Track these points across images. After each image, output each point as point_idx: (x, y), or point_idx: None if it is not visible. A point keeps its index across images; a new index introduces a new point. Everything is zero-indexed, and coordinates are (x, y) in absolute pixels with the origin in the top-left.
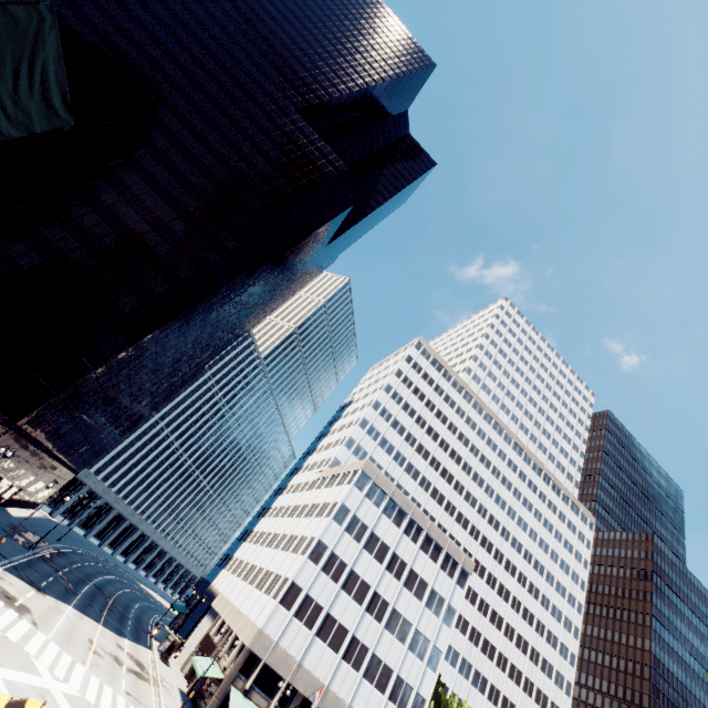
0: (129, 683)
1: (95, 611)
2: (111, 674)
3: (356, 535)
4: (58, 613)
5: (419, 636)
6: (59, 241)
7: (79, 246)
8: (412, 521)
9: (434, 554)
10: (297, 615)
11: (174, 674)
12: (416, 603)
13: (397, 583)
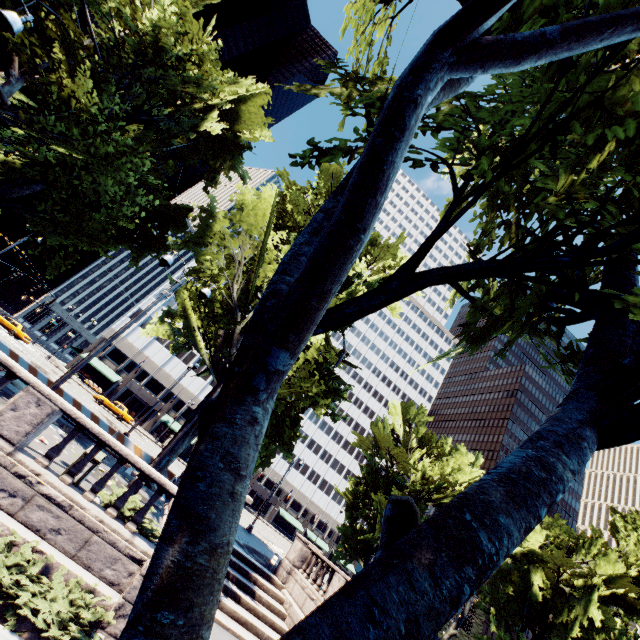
0: None
1: None
2: None
3: None
4: None
5: None
6: None
7: None
8: None
9: None
10: (141, 327)
11: None
12: None
13: None
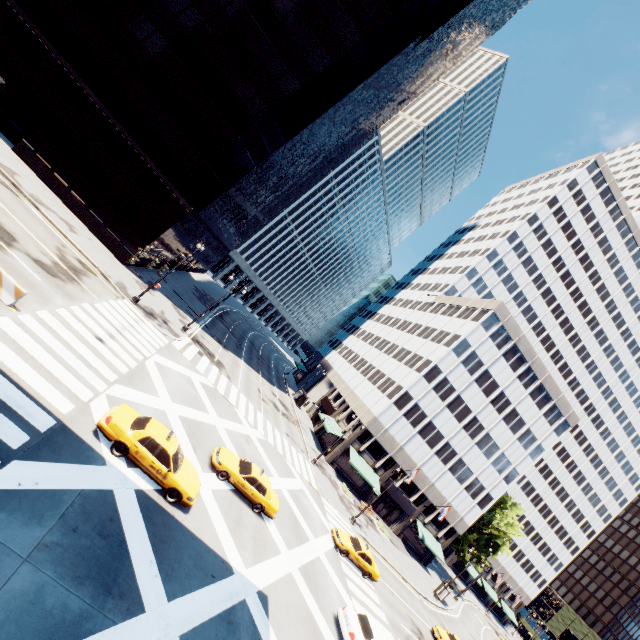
0: (285, 425)
1: (255, 363)
2: (275, 418)
3: (470, 369)
4: (237, 367)
5: (503, 458)
6: None
7: None
8: (529, 369)
9: (540, 402)
10: (405, 415)
11: (304, 416)
12: (509, 435)
13: (497, 416)
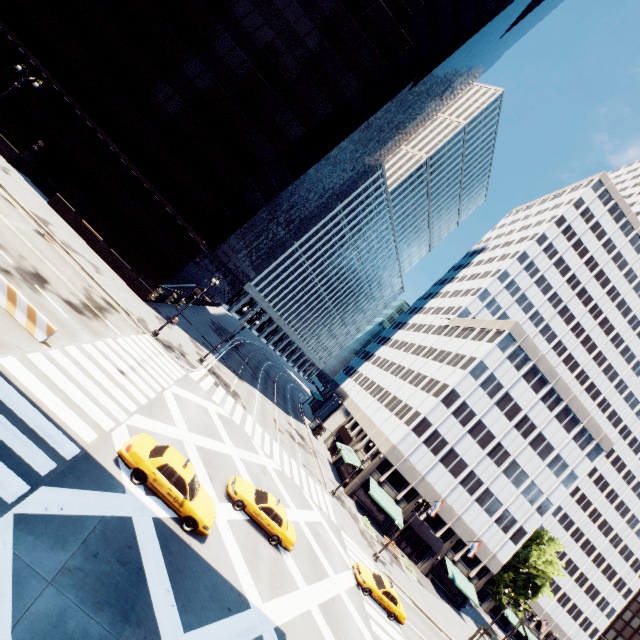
0: (302, 456)
1: (270, 393)
2: (291, 449)
3: (490, 392)
4: (253, 397)
5: (534, 487)
6: (227, 54)
7: (245, 59)
8: (552, 390)
9: (568, 425)
10: (424, 443)
11: (321, 446)
12: (537, 461)
13: (522, 441)
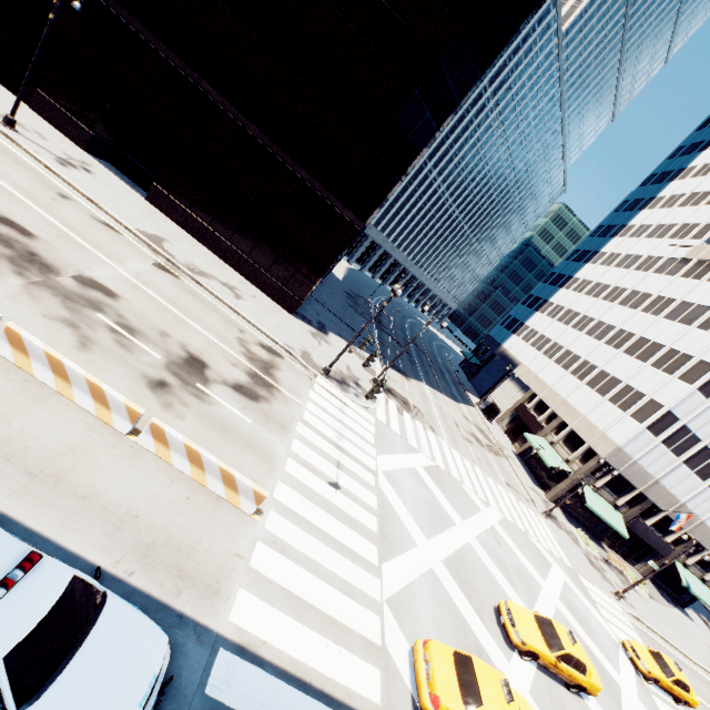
0: (498, 467)
1: (432, 378)
2: (487, 464)
3: None
4: (427, 400)
5: None
6: None
7: None
8: None
9: None
10: (664, 442)
11: (498, 432)
12: None
13: None
